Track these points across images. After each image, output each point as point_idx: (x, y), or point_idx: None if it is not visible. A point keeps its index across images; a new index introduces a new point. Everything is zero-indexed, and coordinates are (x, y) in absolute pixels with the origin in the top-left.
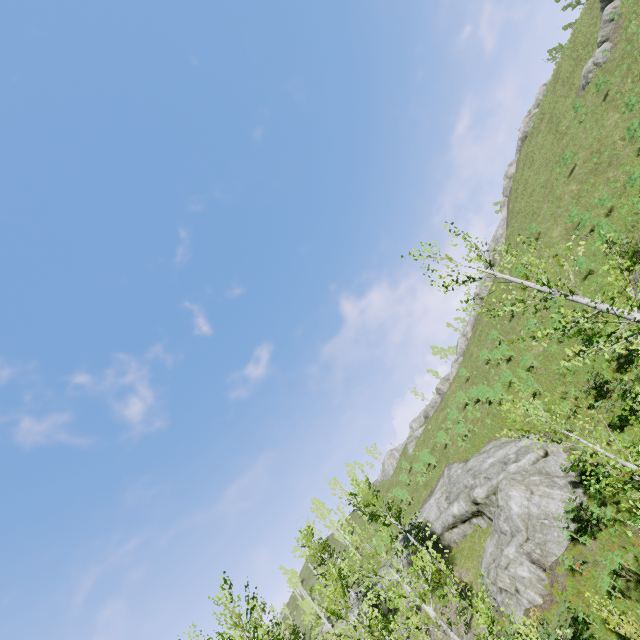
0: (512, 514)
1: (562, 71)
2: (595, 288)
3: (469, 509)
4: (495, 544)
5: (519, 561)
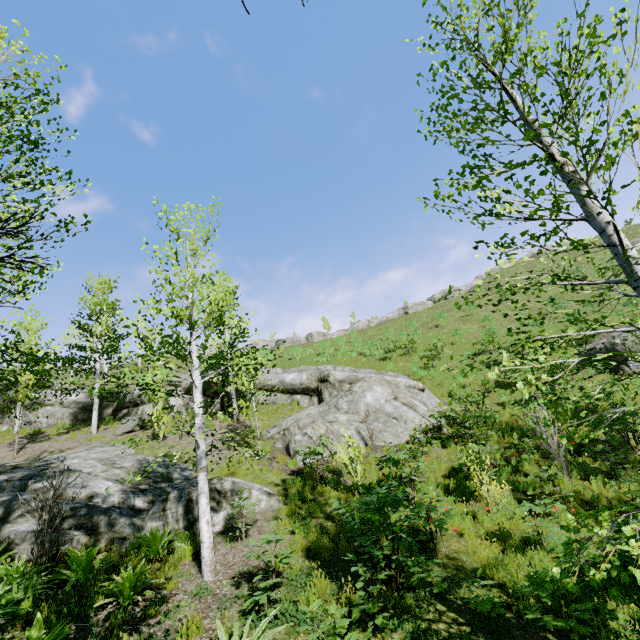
0: (361, 401)
1: None
2: None
3: (308, 383)
4: (320, 411)
5: (347, 426)
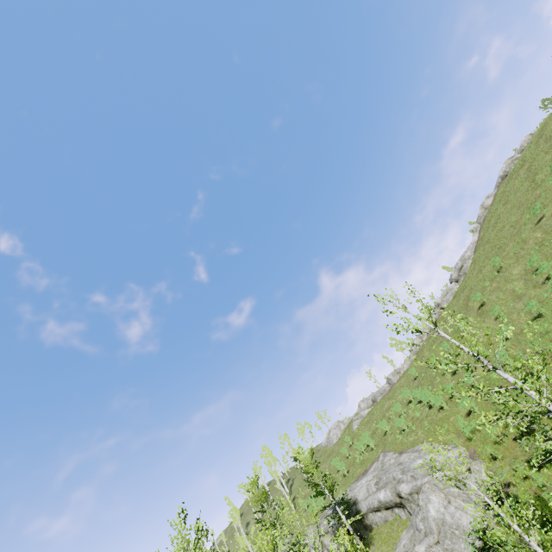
0: (429, 516)
1: (547, 129)
2: (541, 331)
3: (393, 499)
4: (409, 538)
5: None
